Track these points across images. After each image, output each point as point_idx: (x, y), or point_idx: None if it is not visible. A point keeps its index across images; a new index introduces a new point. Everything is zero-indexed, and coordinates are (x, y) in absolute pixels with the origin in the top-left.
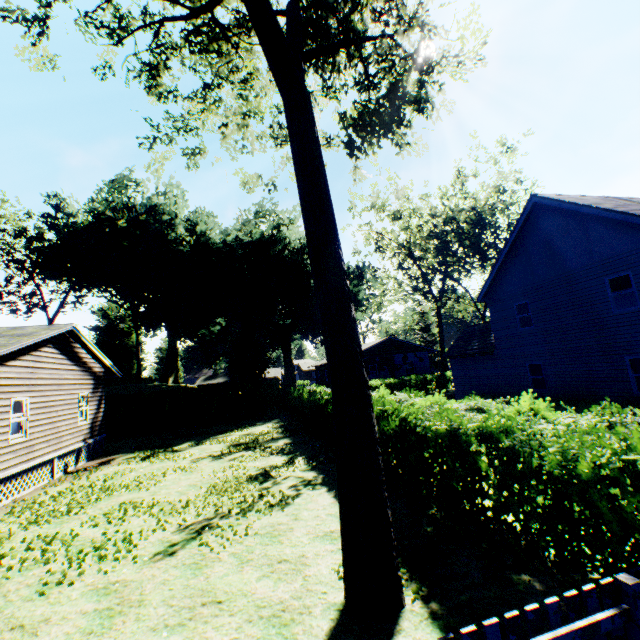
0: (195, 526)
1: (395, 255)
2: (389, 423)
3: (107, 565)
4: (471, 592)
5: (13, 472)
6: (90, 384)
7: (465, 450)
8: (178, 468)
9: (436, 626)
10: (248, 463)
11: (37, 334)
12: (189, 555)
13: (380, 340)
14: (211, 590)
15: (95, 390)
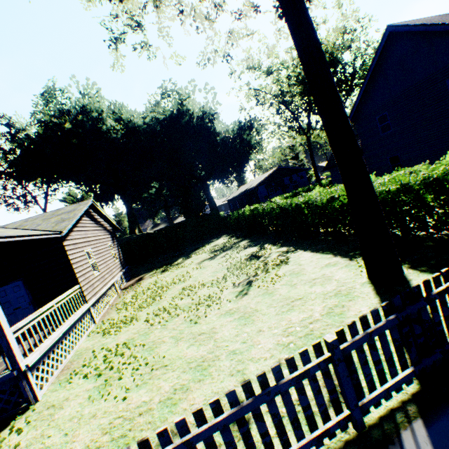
0: (243, 283)
1: (271, 105)
2: (338, 203)
3: (214, 307)
4: (434, 259)
5: (104, 291)
6: (110, 238)
7: (415, 194)
8: (193, 269)
9: (428, 273)
10: (236, 255)
11: (79, 209)
12: (257, 292)
13: (272, 170)
14: (289, 297)
15: (113, 241)
